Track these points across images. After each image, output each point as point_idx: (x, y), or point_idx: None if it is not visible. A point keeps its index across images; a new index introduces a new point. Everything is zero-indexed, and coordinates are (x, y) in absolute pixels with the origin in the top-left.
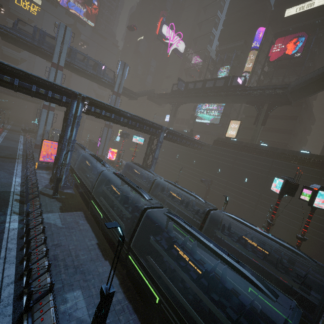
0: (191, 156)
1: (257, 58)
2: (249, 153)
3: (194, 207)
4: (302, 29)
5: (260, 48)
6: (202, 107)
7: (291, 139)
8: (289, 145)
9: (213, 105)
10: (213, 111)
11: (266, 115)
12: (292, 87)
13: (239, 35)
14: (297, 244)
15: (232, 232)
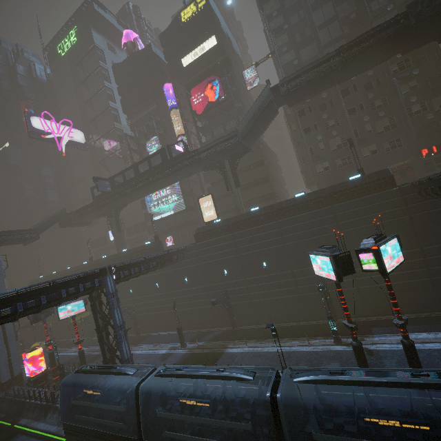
0: (177, 274)
1: (183, 117)
2: (245, 227)
3: (239, 392)
4: (210, 73)
5: (180, 105)
6: (152, 198)
7: (273, 186)
8: (274, 192)
9: (165, 189)
10: (170, 196)
11: (234, 174)
12: (241, 132)
13: (146, 99)
14: (404, 335)
15: (330, 404)
